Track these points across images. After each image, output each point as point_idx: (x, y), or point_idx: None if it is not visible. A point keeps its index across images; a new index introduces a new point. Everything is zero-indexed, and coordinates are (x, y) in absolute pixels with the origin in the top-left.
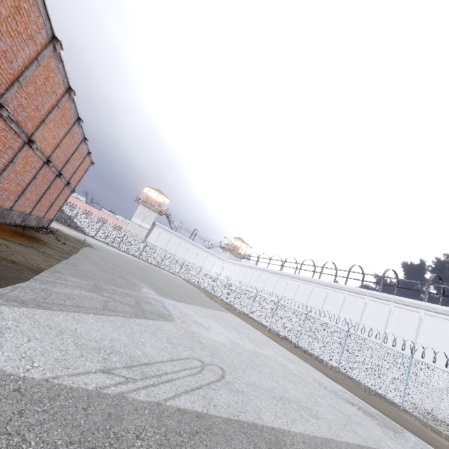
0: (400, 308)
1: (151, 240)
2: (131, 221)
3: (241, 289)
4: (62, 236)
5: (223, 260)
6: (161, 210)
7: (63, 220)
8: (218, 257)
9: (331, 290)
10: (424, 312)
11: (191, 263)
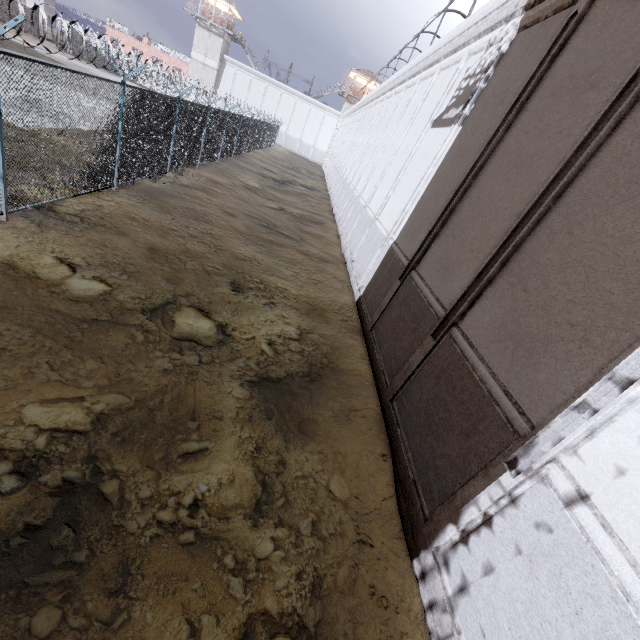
0: (388, 98)
1: (225, 89)
2: (191, 58)
3: (263, 124)
4: (3, 43)
5: (337, 116)
6: (223, 29)
7: (96, 61)
8: (328, 112)
9: (369, 108)
10: (395, 91)
11: (286, 123)
